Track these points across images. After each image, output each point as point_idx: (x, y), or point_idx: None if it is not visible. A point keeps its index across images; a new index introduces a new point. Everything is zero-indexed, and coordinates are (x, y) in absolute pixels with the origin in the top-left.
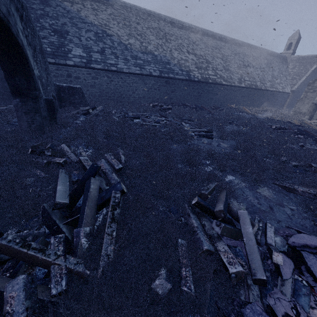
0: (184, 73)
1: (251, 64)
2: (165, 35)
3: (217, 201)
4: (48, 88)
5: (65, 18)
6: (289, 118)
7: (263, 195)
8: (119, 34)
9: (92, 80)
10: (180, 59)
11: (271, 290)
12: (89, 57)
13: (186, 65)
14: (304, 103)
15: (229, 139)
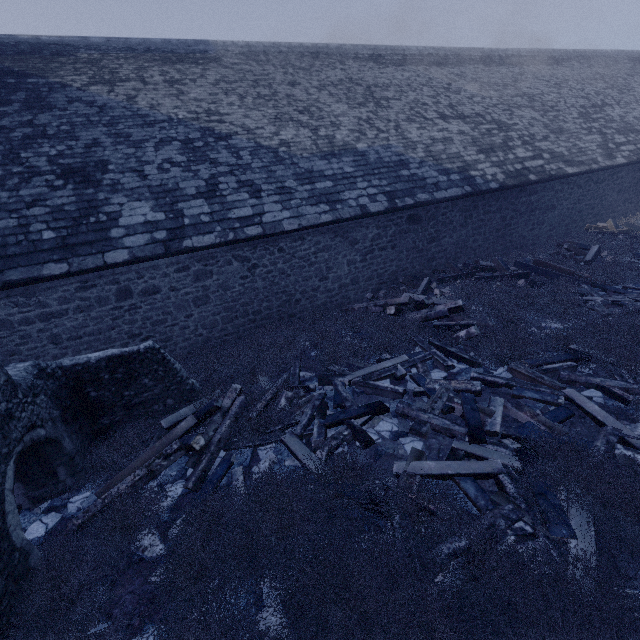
0: (456, 177)
1: (609, 96)
2: (370, 91)
3: None
4: None
5: (95, 126)
6: None
7: None
8: (250, 125)
9: (196, 284)
10: (430, 141)
11: None
12: (176, 219)
13: (453, 153)
14: None
15: None
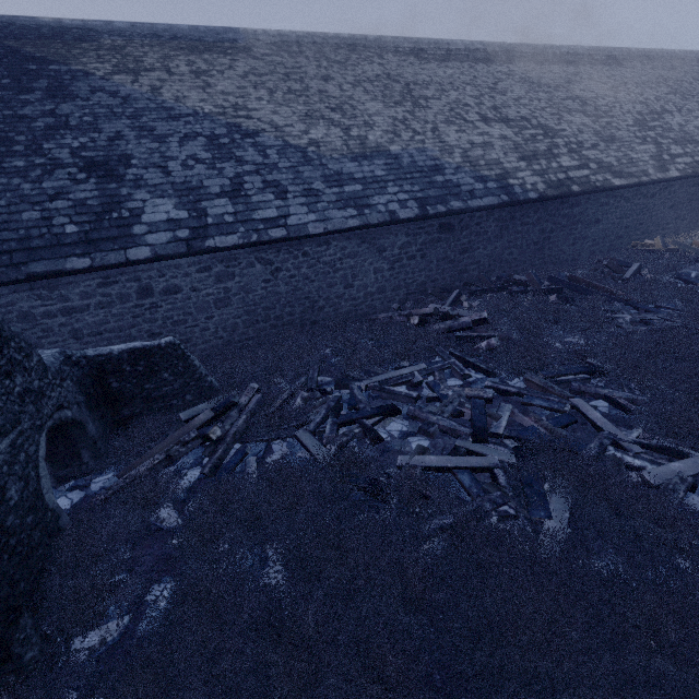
0: (493, 186)
1: (671, 102)
2: (408, 89)
3: None
4: (5, 445)
5: (118, 118)
6: None
7: None
8: (279, 122)
9: (217, 285)
10: (468, 145)
11: None
12: (199, 218)
13: (492, 159)
14: None
15: None
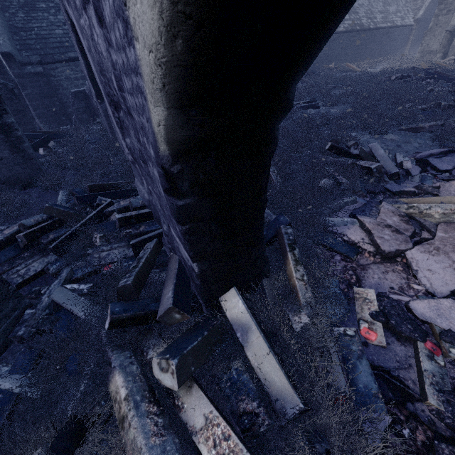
0: None
1: None
2: None
3: (347, 144)
4: None
5: None
6: (413, 63)
7: (389, 139)
8: None
9: None
10: None
11: (403, 181)
12: None
13: None
14: (435, 35)
15: (339, 105)
